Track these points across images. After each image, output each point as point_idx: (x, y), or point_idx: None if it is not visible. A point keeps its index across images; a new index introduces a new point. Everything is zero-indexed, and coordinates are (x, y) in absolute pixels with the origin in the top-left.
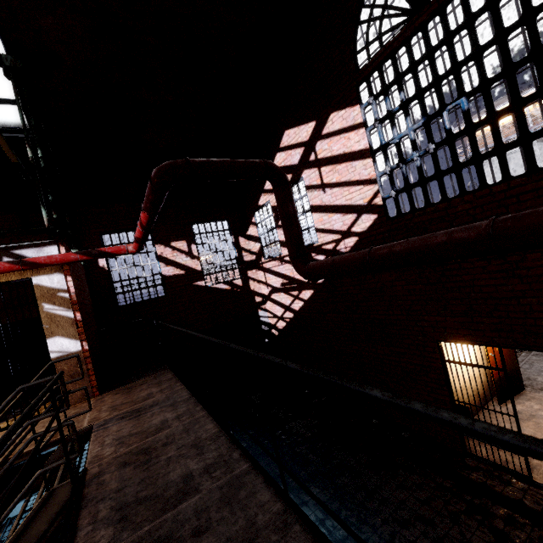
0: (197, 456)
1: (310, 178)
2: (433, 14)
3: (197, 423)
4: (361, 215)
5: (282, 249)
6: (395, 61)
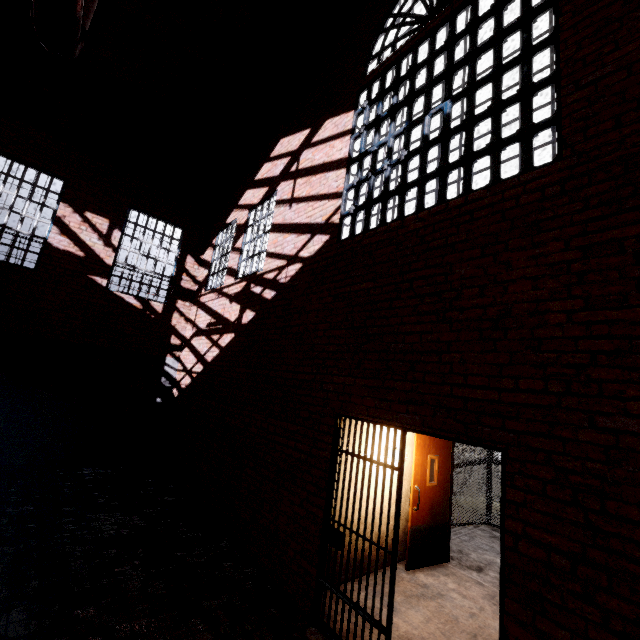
0: None
1: (284, 191)
2: (445, 19)
3: None
4: (314, 235)
5: (226, 278)
6: (399, 66)
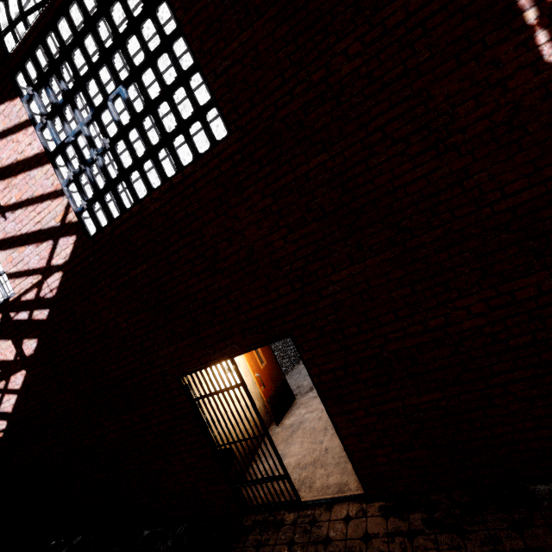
0: None
1: None
2: None
3: None
4: (57, 240)
5: None
6: (46, 46)
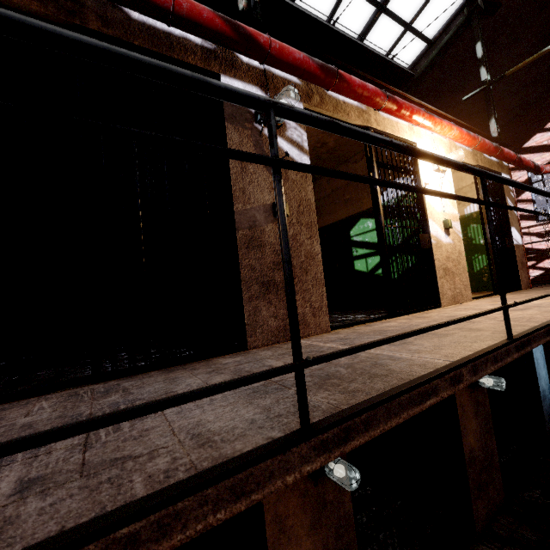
0: None
1: None
2: None
3: None
4: None
5: None
6: None
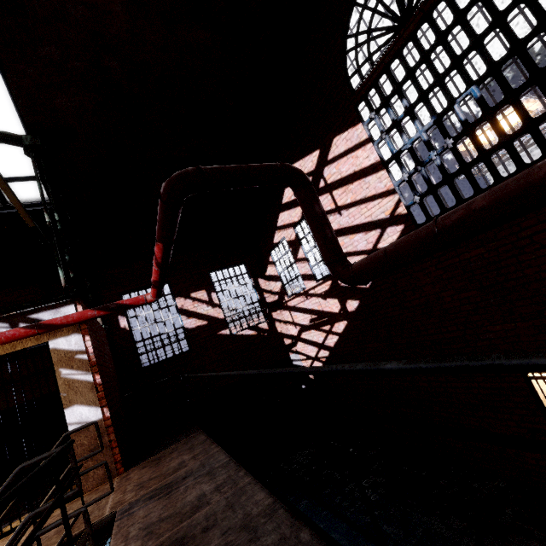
0: (250, 542)
1: (323, 204)
2: (421, 22)
3: (243, 494)
4: (385, 229)
5: (306, 283)
6: (390, 74)
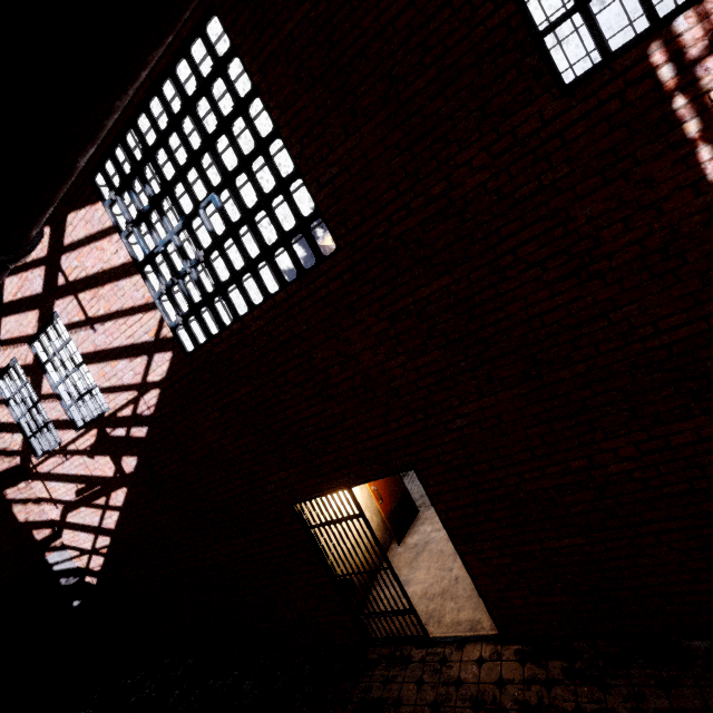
0: None
1: (68, 312)
2: (150, 93)
3: None
4: (152, 355)
5: (61, 434)
6: (127, 146)
